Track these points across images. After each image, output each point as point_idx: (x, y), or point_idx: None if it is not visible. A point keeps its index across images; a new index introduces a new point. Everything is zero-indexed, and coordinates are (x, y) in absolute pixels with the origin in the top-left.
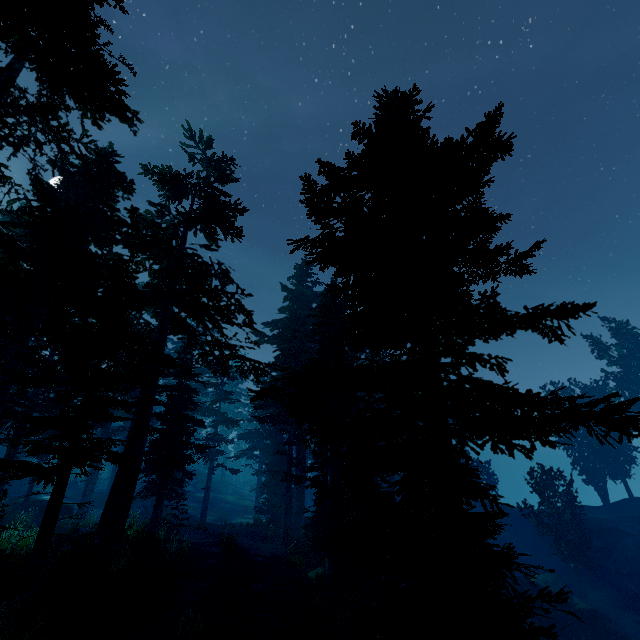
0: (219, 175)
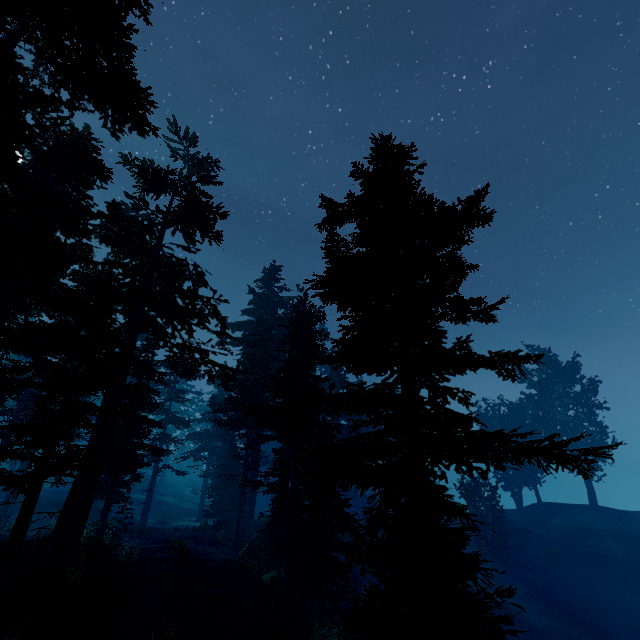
0: (203, 176)
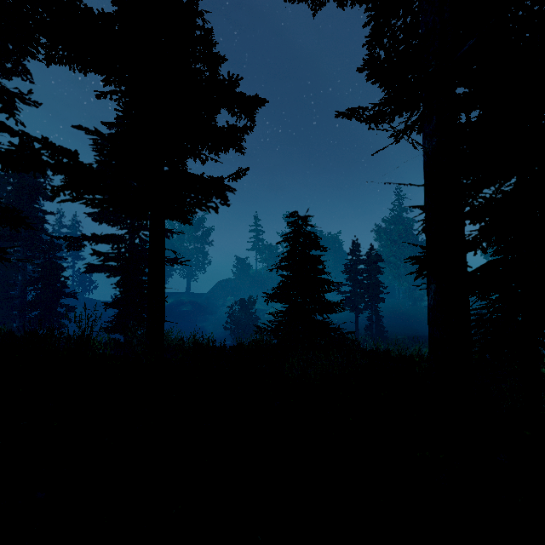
0: None
